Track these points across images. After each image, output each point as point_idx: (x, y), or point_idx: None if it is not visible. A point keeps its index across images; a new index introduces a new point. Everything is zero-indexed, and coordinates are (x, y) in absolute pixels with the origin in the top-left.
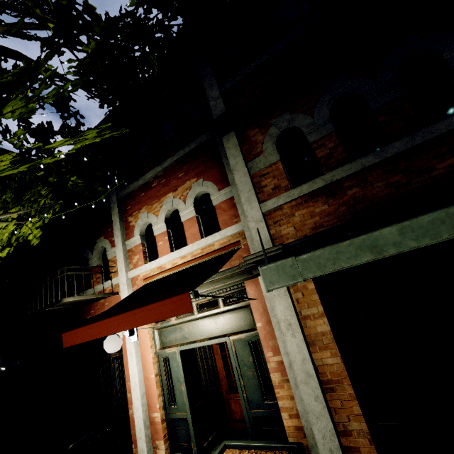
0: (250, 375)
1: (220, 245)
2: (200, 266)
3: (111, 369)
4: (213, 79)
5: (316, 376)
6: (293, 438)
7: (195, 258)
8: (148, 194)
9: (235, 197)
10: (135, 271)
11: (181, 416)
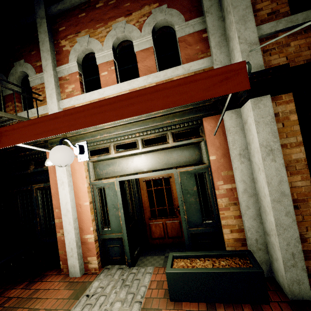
0: (193, 201)
1: None
2: None
3: (34, 198)
4: None
5: (290, 195)
6: (231, 247)
7: None
8: (90, 15)
9: (209, 27)
10: (70, 100)
11: (116, 236)
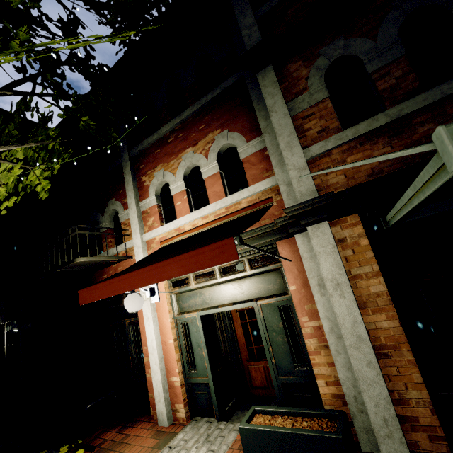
0: (280, 341)
1: (248, 202)
2: (226, 224)
3: (126, 334)
4: (247, 3)
5: (369, 340)
6: (329, 406)
7: (218, 218)
8: (164, 151)
9: (267, 147)
10: (151, 233)
11: (202, 381)
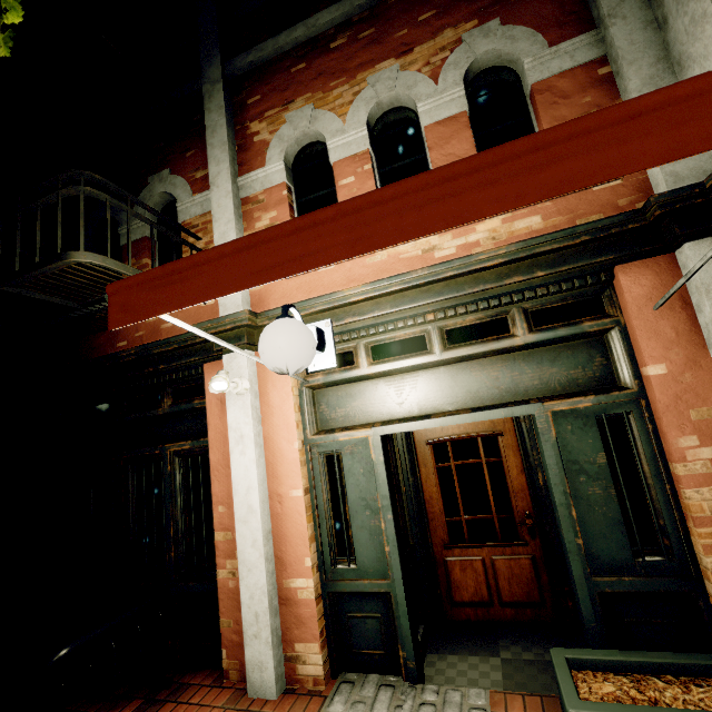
0: (597, 496)
1: None
2: None
3: (166, 477)
4: None
5: None
6: None
7: None
8: (317, 66)
9: (620, 48)
10: None
11: (373, 589)
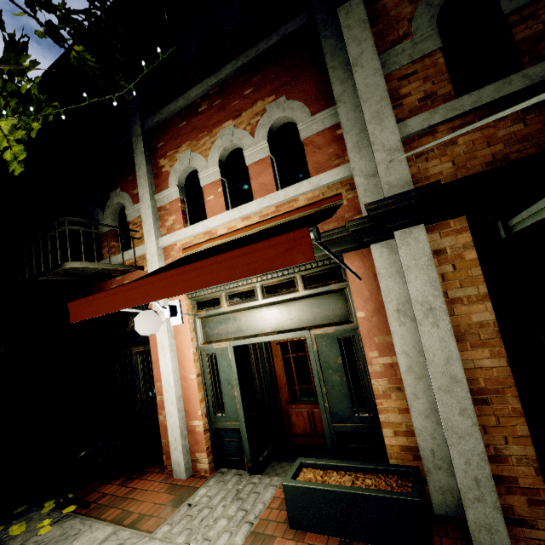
0: (337, 381)
1: (308, 200)
2: (278, 226)
3: (133, 366)
4: None
5: (466, 382)
6: (396, 460)
7: (265, 219)
8: (192, 124)
9: (342, 123)
10: (170, 237)
11: (232, 427)
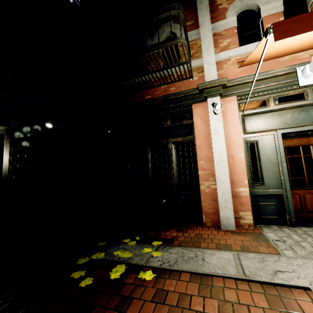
0: None
1: None
2: None
3: (169, 152)
4: None
5: None
6: None
7: None
8: None
9: None
10: (228, 52)
11: (274, 193)
